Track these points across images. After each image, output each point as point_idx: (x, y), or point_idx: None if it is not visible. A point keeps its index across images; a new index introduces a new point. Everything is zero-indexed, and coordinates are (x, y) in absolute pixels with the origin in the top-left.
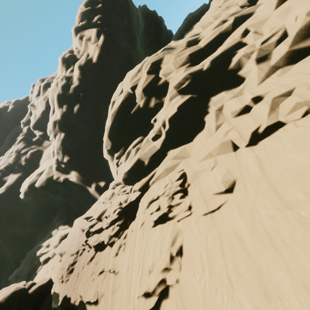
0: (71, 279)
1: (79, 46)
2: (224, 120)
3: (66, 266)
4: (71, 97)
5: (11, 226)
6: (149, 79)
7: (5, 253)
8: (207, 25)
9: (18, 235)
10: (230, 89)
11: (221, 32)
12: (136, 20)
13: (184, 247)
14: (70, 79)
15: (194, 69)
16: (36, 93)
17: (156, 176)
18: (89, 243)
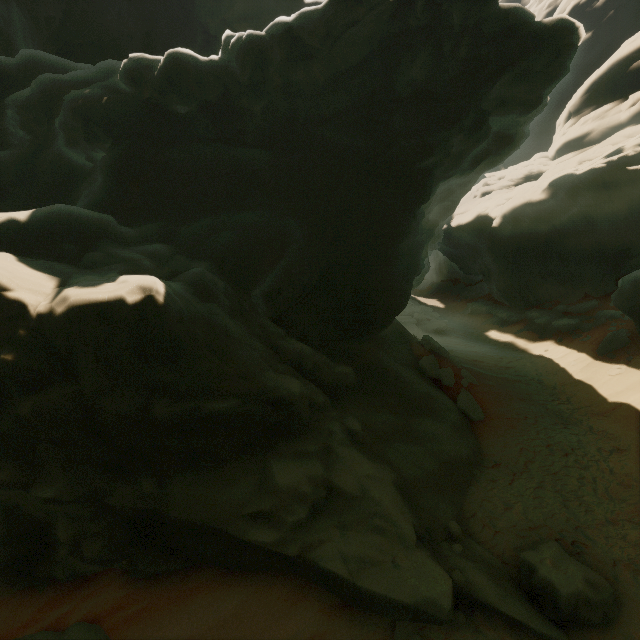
0: None
1: None
2: None
3: None
4: (592, 14)
5: None
6: None
7: None
8: None
9: None
10: None
11: None
12: None
13: None
14: None
15: None
16: None
17: (587, 151)
18: (477, 192)
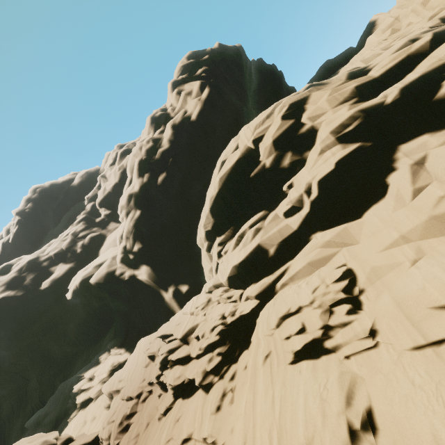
0: (124, 443)
1: (175, 103)
2: (429, 179)
3: (118, 418)
4: (157, 163)
5: (46, 339)
6: (284, 126)
7: (29, 380)
8: (372, 58)
9: (52, 354)
10: (440, 130)
11: (409, 54)
12: (249, 75)
13: (377, 413)
14: (158, 141)
15: (368, 103)
16: (111, 161)
17: (289, 274)
18: (164, 381)
